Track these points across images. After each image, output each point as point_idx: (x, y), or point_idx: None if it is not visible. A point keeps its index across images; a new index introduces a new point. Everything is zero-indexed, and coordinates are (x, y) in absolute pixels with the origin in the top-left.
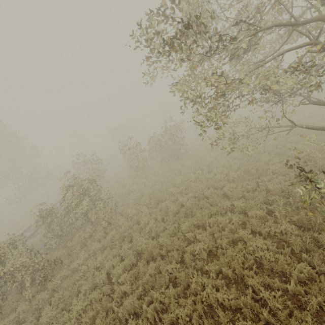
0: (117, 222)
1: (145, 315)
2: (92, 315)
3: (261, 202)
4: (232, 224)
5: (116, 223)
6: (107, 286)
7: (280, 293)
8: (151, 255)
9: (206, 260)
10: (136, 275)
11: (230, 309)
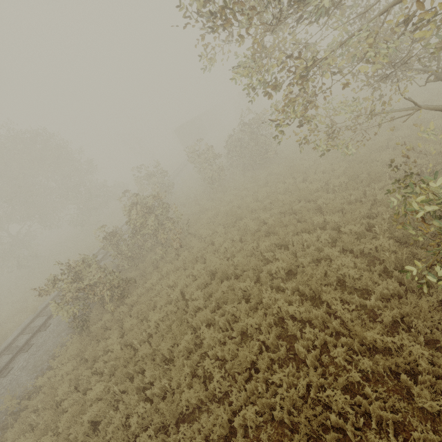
0: (190, 244)
1: (218, 325)
2: (169, 324)
3: (362, 216)
4: (321, 242)
5: (189, 245)
6: (181, 302)
7: (354, 306)
8: (226, 275)
9: (285, 280)
10: (210, 293)
11: (302, 321)
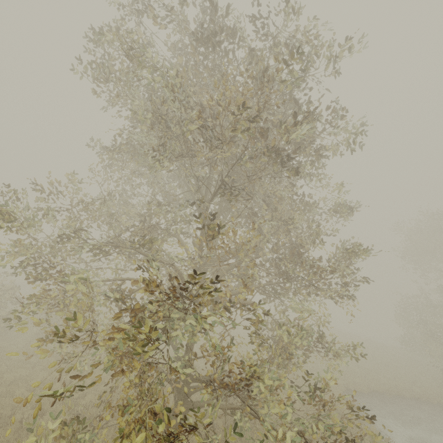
0: None
1: None
2: None
3: None
4: None
5: None
6: None
7: None
8: None
9: None
10: None
11: None
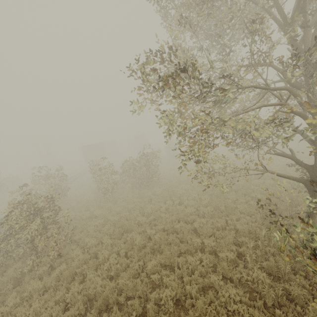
0: (70, 253)
1: None
2: None
3: (231, 242)
4: (202, 265)
5: (68, 255)
6: None
7: None
8: (106, 302)
9: (173, 313)
10: None
11: None
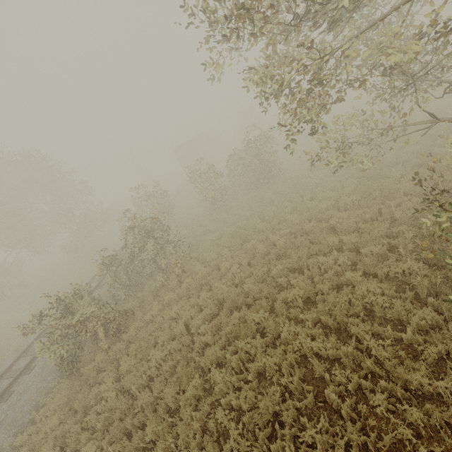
0: (193, 269)
1: (229, 365)
2: (173, 365)
3: (381, 235)
4: (339, 265)
5: (192, 270)
6: (186, 337)
7: (389, 341)
8: (235, 304)
9: (303, 309)
10: (219, 326)
11: (328, 359)
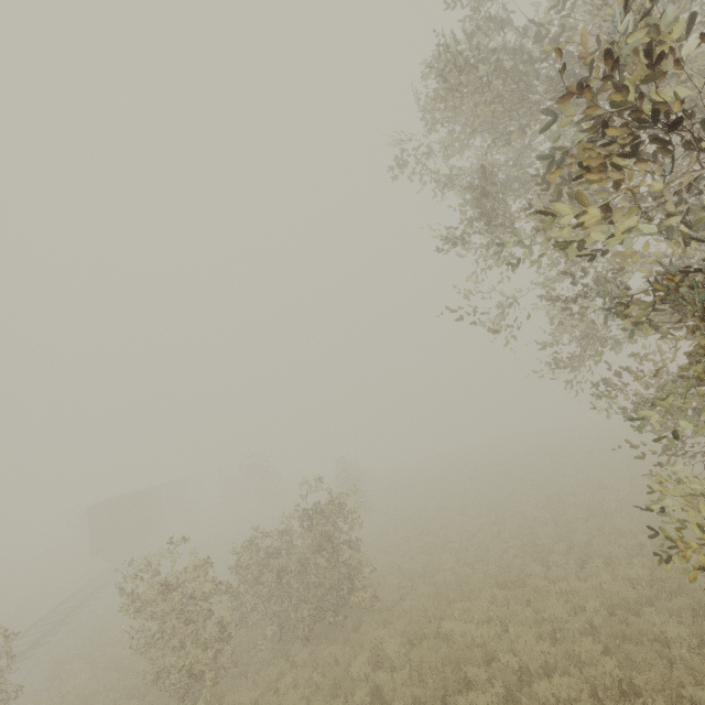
0: None
1: None
2: None
3: None
4: None
5: None
6: None
7: None
8: None
9: None
10: None
11: None
